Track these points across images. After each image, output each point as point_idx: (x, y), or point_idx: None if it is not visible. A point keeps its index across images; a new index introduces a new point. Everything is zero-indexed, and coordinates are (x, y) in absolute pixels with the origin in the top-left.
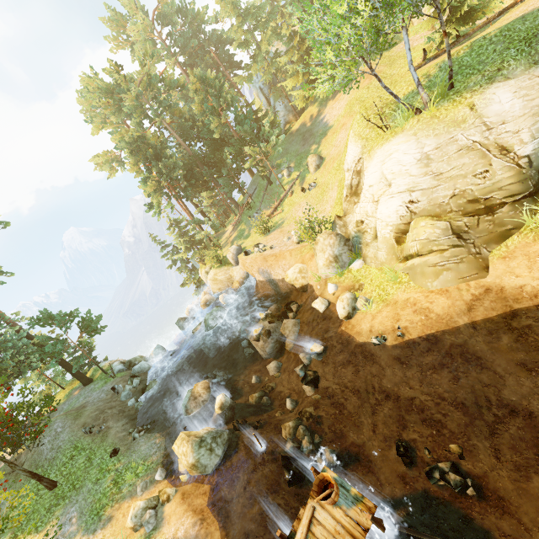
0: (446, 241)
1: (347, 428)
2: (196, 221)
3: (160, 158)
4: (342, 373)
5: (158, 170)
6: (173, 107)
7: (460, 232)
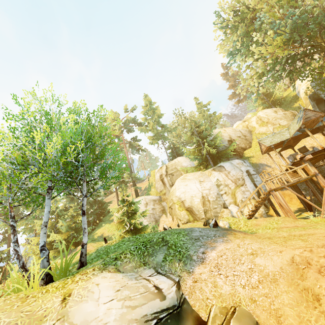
0: None
1: None
2: None
3: None
4: None
5: None
6: None
7: None
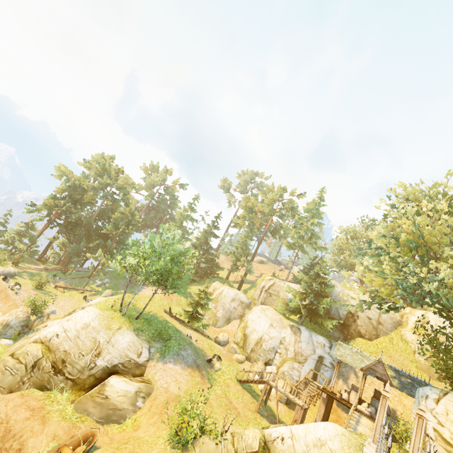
0: (28, 361)
1: None
2: (32, 238)
3: (76, 203)
4: None
5: (66, 204)
6: (115, 203)
7: (38, 365)
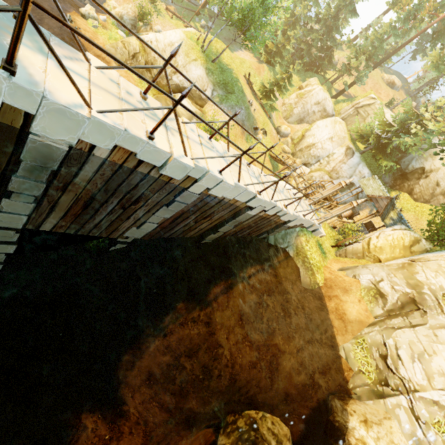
0: (130, 50)
1: (12, 0)
2: None
3: None
4: (45, 4)
5: None
6: None
7: (136, 58)
